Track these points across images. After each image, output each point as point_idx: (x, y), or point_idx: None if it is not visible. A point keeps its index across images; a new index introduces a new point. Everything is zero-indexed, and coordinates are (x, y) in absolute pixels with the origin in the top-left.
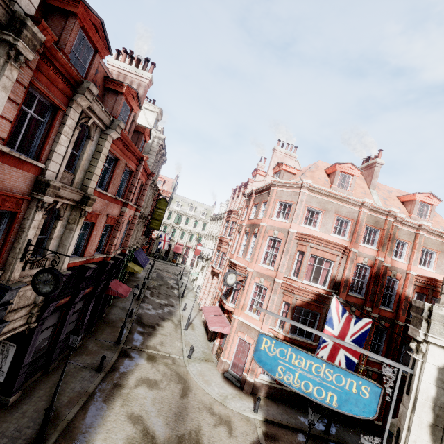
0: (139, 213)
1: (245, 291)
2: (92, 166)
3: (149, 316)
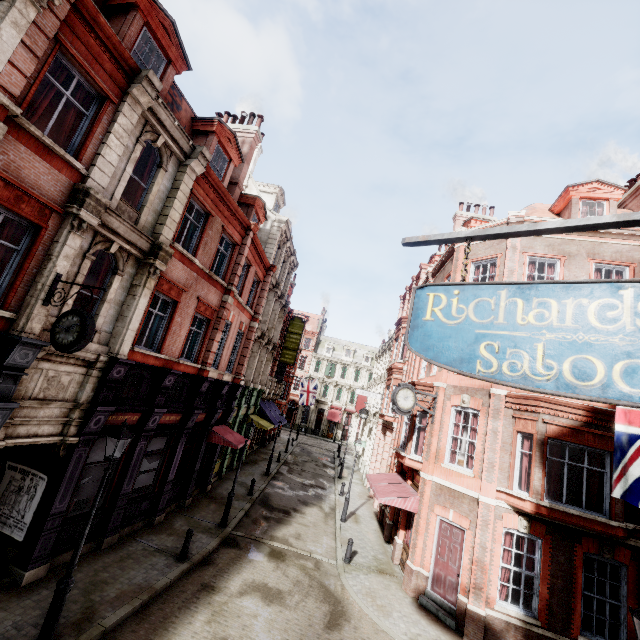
0: (257, 323)
1: (437, 425)
2: (167, 208)
3: (282, 496)
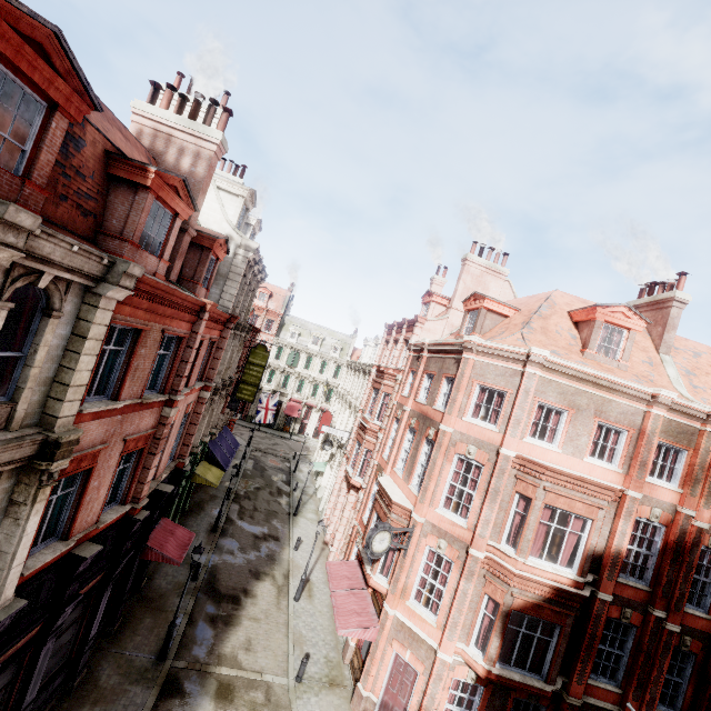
0: (209, 392)
1: (409, 561)
2: (65, 370)
3: (231, 569)
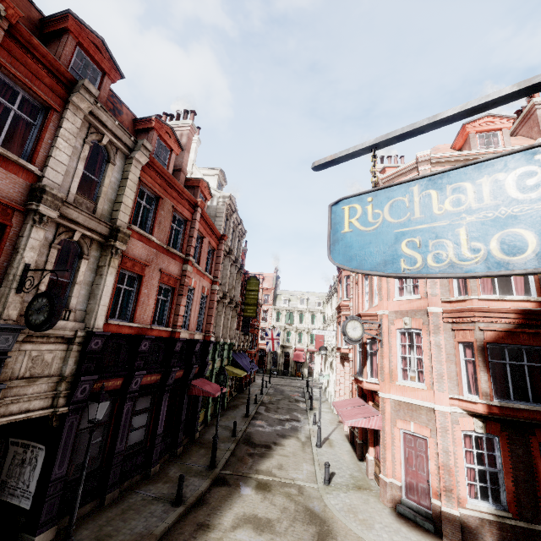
0: (217, 286)
1: (386, 348)
2: (120, 196)
3: (262, 433)
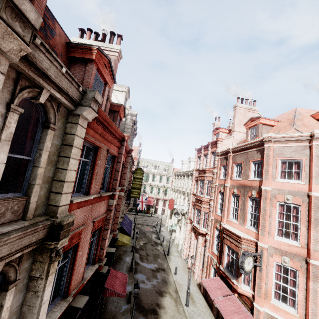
0: (123, 192)
1: (264, 273)
2: (60, 171)
3: (146, 292)
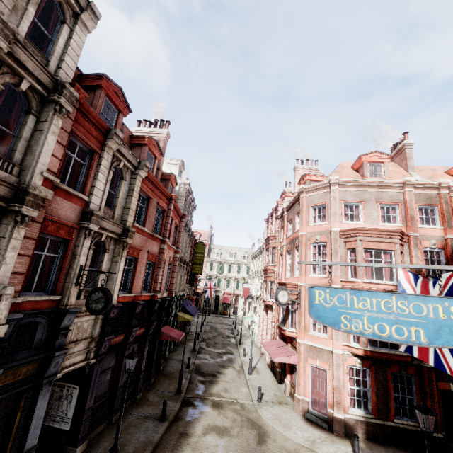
0: (179, 254)
1: (303, 309)
2: (128, 203)
3: (208, 365)
